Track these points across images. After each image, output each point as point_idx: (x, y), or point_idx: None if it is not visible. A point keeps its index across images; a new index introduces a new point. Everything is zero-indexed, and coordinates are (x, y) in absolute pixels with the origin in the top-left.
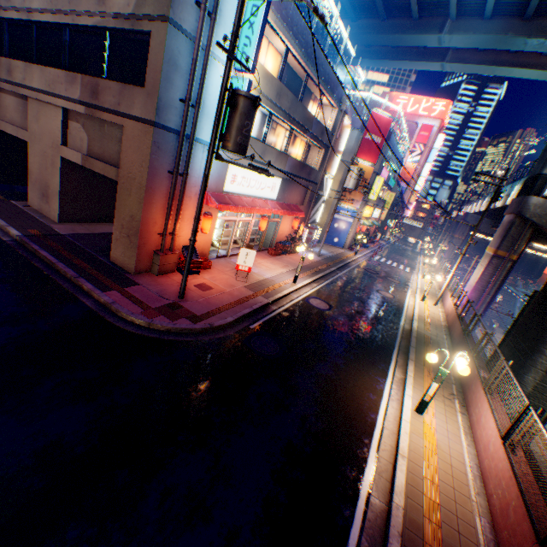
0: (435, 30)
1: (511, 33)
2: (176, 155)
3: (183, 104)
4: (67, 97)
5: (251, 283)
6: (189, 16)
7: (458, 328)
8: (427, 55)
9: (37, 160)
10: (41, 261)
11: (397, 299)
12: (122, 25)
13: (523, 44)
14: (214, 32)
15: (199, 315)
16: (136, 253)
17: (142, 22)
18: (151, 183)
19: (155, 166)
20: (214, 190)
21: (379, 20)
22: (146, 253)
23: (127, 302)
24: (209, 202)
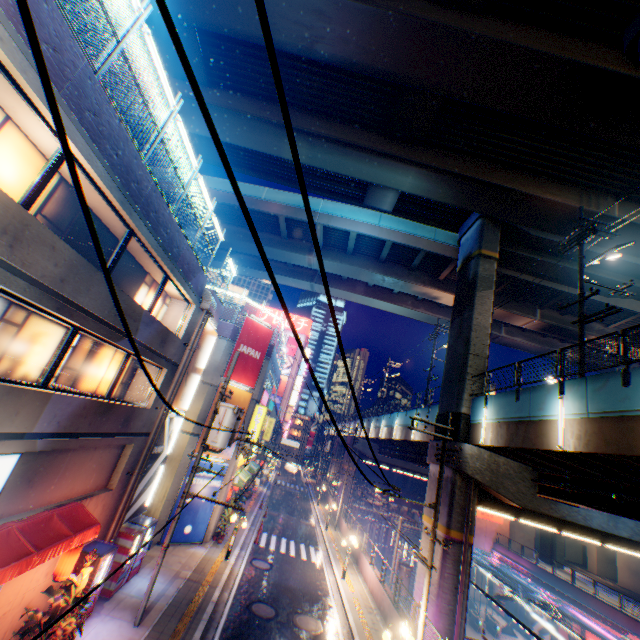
0: (305, 251)
1: (372, 269)
2: None
3: None
4: None
5: None
6: None
7: None
8: (297, 272)
9: None
10: None
11: None
12: None
13: (382, 280)
14: None
15: None
16: None
17: None
18: None
19: None
20: None
21: (248, 230)
22: None
23: None
24: None
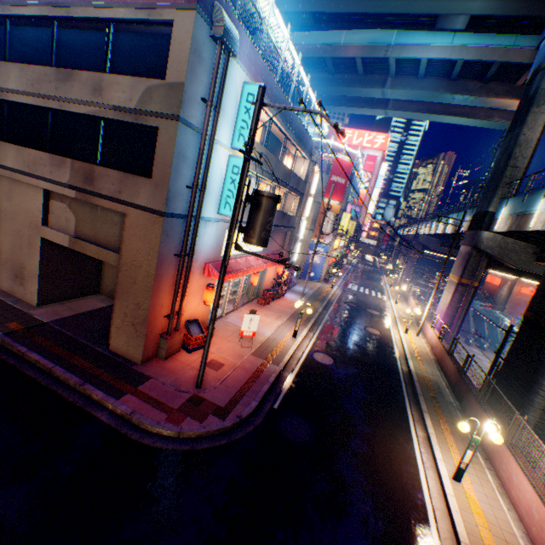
0: (379, 85)
1: (441, 90)
2: (182, 237)
3: (189, 189)
4: (53, 179)
5: (257, 347)
6: (196, 112)
7: (451, 366)
8: (372, 103)
9: (7, 238)
10: (33, 367)
11: (385, 335)
12: (123, 117)
13: (451, 99)
14: (218, 123)
15: (224, 407)
16: (143, 342)
17: (147, 117)
18: (159, 270)
19: (163, 253)
20: (213, 259)
21: (329, 75)
22: (153, 339)
23: (147, 407)
24: (212, 273)
